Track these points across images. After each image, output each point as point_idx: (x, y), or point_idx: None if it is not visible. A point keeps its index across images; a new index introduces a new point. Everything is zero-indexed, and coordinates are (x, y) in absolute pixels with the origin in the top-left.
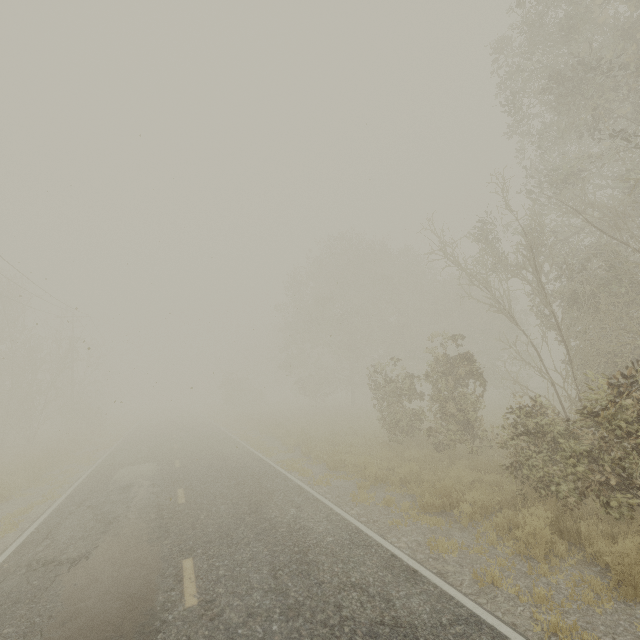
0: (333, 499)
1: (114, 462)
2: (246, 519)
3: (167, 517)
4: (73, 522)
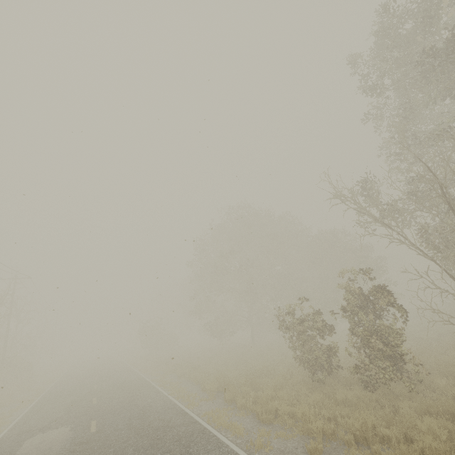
0: None
1: (25, 428)
2: None
3: None
4: None
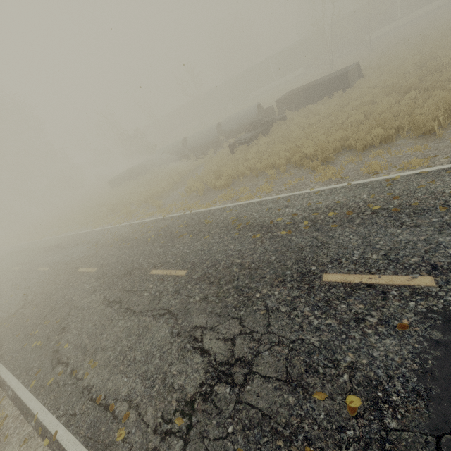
0: None
1: None
2: None
3: None
4: None
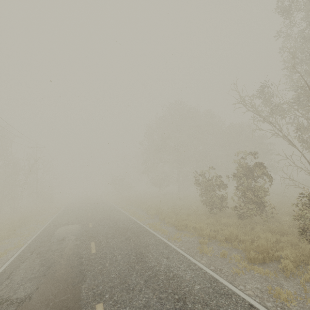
0: (186, 251)
1: (56, 223)
2: (136, 267)
3: (84, 264)
4: (27, 265)
